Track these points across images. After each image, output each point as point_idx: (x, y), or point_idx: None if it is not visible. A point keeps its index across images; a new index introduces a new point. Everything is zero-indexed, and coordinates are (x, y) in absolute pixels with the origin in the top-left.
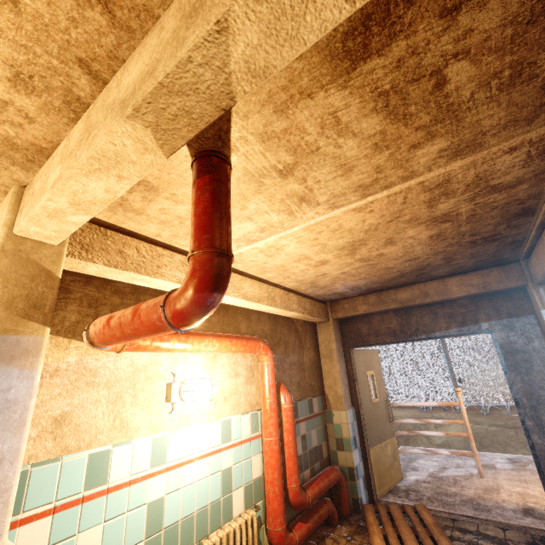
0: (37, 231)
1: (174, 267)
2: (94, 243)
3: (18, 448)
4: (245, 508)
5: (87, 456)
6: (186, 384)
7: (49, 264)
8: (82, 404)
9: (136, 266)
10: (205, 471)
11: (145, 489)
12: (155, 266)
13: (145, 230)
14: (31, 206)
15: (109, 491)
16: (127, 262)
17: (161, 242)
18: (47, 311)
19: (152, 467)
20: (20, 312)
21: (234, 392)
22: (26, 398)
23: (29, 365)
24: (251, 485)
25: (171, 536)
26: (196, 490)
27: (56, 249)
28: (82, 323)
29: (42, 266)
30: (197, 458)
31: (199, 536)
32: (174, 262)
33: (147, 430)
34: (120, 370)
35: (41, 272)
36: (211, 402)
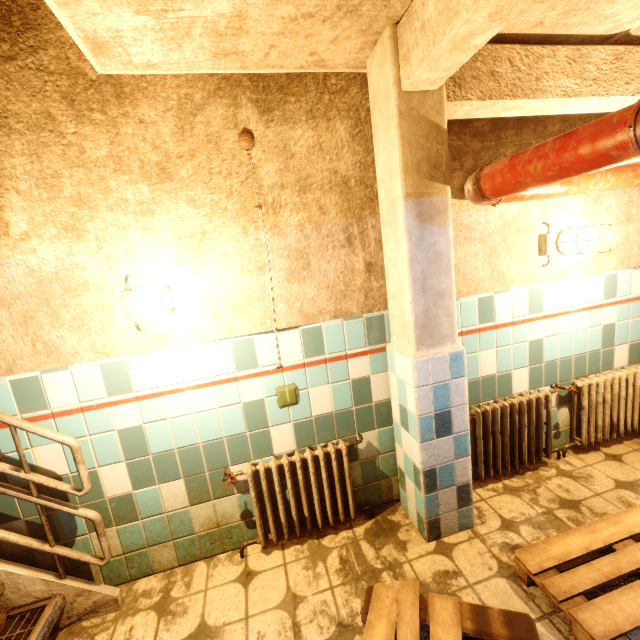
0: (426, 78)
1: (558, 72)
2: (464, 72)
3: (450, 287)
4: (629, 363)
5: (476, 300)
6: (563, 235)
7: (435, 116)
8: (464, 257)
9: (511, 89)
10: (583, 323)
11: (525, 330)
12: (533, 81)
13: (521, 23)
14: (431, 44)
15: (496, 327)
16: (500, 87)
17: (537, 35)
18: (444, 169)
19: (529, 314)
20: (426, 175)
21: (623, 242)
22: (447, 250)
23: (443, 223)
24: (638, 344)
25: (550, 369)
26: (573, 338)
27: (436, 95)
28: (450, 179)
29: (430, 122)
30: (574, 311)
31: (577, 374)
32: (558, 63)
33: (522, 282)
34: (490, 225)
35: (431, 129)
36: (590, 255)
